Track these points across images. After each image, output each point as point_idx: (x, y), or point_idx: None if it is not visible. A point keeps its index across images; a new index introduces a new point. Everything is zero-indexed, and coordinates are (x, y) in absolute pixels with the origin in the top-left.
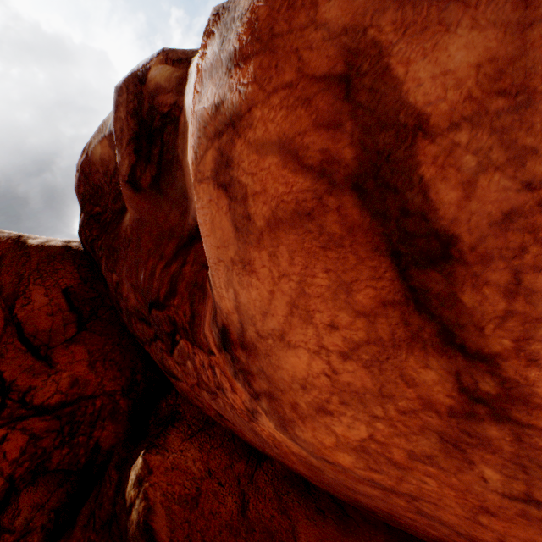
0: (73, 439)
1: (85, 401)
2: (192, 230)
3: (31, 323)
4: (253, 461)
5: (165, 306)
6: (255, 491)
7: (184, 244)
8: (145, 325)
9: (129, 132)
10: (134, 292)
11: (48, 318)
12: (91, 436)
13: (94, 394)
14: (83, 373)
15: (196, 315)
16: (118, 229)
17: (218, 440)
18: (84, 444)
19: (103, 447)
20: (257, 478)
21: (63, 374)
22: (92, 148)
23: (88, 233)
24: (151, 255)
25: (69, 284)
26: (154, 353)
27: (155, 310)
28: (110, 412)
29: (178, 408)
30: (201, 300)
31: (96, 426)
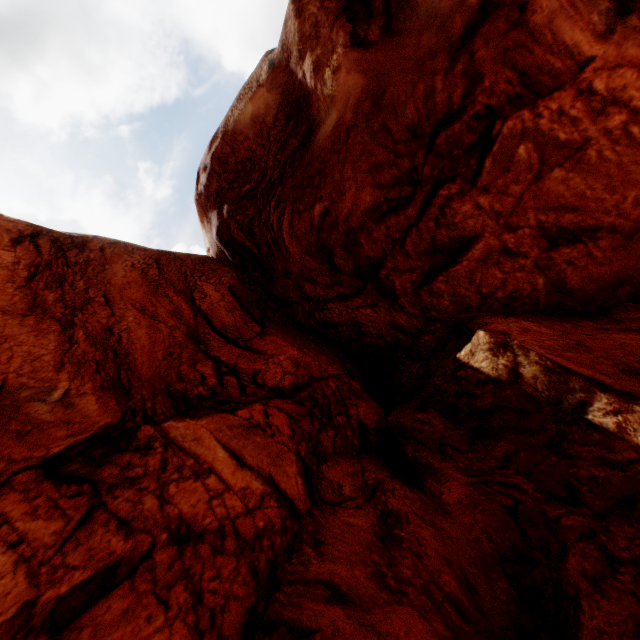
0: (330, 420)
1: (316, 384)
2: (471, 18)
3: (216, 318)
4: (595, 318)
5: (464, 108)
6: (637, 322)
7: (456, 48)
8: (392, 218)
9: (331, 14)
10: (371, 182)
11: (228, 314)
12: (348, 415)
13: (321, 376)
14: (298, 356)
15: (527, 70)
16: (305, 159)
17: (536, 318)
18: (345, 424)
19: (368, 426)
20: (623, 318)
21: (280, 358)
22: (236, 117)
23: (240, 218)
24: (416, 83)
25: (230, 283)
26: (412, 250)
27: (443, 133)
28: (349, 392)
29: (456, 318)
30: (523, 56)
31: (347, 405)
